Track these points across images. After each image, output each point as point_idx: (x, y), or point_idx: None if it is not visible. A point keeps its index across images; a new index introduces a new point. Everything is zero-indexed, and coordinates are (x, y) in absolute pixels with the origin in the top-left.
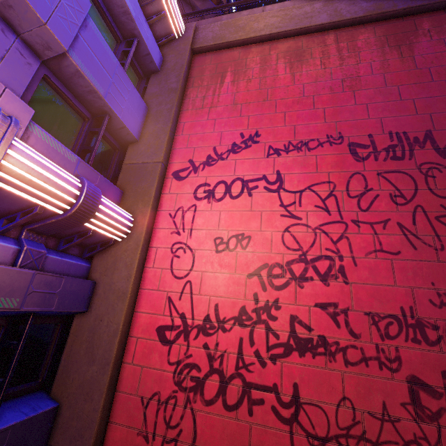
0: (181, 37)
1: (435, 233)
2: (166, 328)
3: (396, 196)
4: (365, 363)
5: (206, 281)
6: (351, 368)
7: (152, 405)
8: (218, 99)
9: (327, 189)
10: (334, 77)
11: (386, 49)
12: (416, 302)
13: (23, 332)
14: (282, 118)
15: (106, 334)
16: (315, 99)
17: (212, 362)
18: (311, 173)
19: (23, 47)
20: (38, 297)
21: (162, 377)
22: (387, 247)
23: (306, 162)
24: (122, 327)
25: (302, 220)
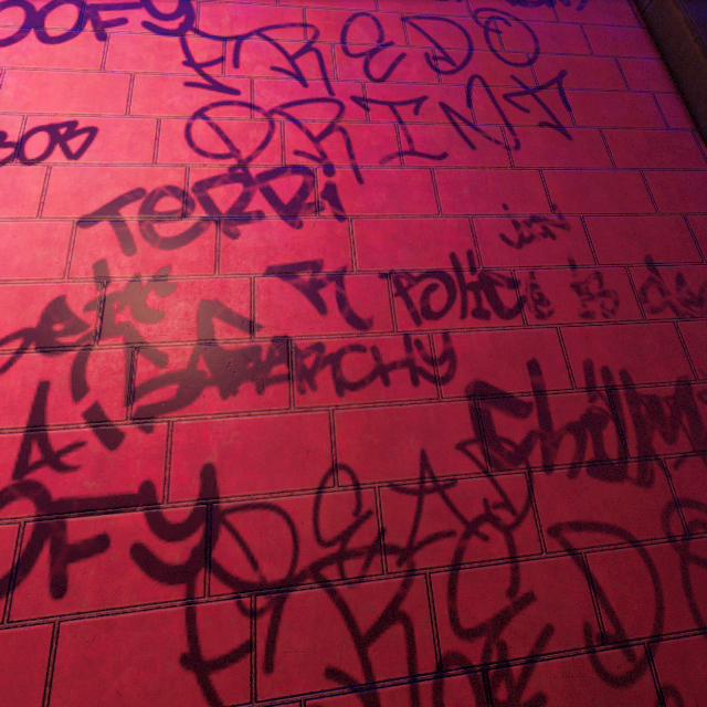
0: None
1: (505, 121)
2: None
3: (436, 58)
4: (383, 378)
5: None
6: (352, 396)
7: None
8: None
9: (301, 38)
10: None
11: None
12: (478, 241)
13: None
14: None
15: None
16: None
17: None
18: (265, 4)
19: None
20: None
21: None
22: (422, 145)
23: None
24: None
25: (241, 95)
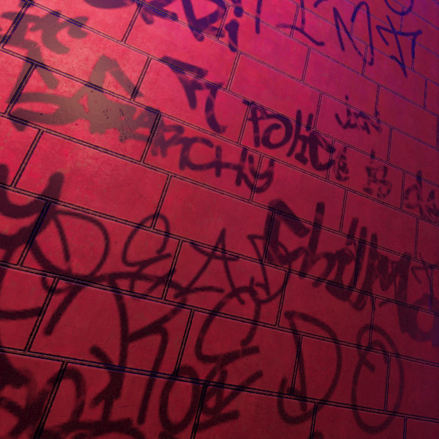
0: None
1: (370, 42)
2: None
3: None
4: (216, 170)
5: None
6: (189, 172)
7: None
8: None
9: None
10: None
11: None
12: (320, 111)
13: None
14: None
15: None
16: None
17: None
18: None
19: None
20: None
21: None
22: (310, 29)
23: None
24: None
25: None
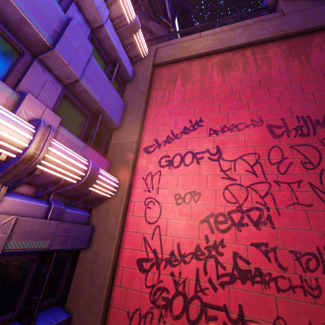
0: (146, 57)
1: None
2: (143, 260)
3: (305, 162)
4: (292, 290)
5: (170, 226)
6: (282, 293)
7: (135, 318)
8: (172, 97)
9: (254, 158)
10: (253, 79)
11: (289, 58)
12: None
13: (50, 263)
14: (218, 109)
15: (102, 264)
16: (240, 94)
17: (177, 286)
18: (241, 147)
19: (54, 79)
20: (60, 239)
21: (142, 297)
22: (302, 200)
23: (237, 139)
24: (113, 259)
25: (237, 181)
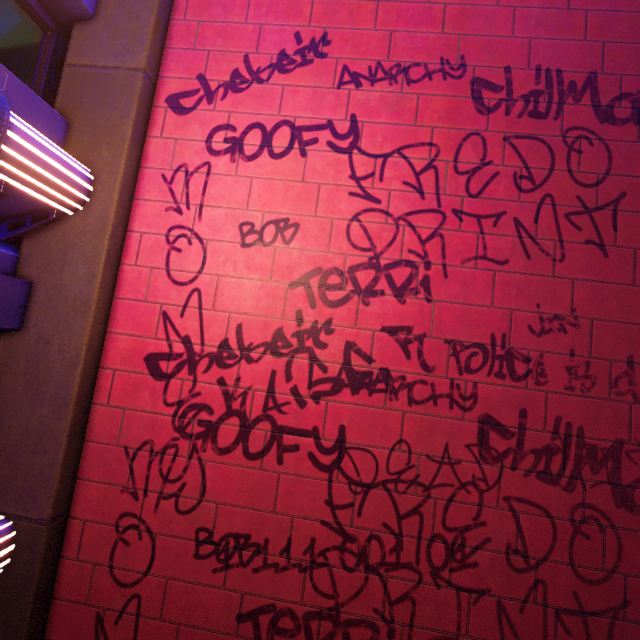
0: None
1: (559, 237)
2: (161, 357)
3: (522, 177)
4: (434, 401)
5: (225, 291)
6: (415, 407)
7: (141, 457)
8: None
9: (426, 157)
10: None
11: None
12: (512, 328)
13: None
14: (372, 13)
15: (60, 364)
16: None
17: (231, 401)
18: (406, 125)
19: None
20: None
21: (156, 422)
22: (492, 252)
23: (401, 104)
24: (85, 353)
25: (381, 204)
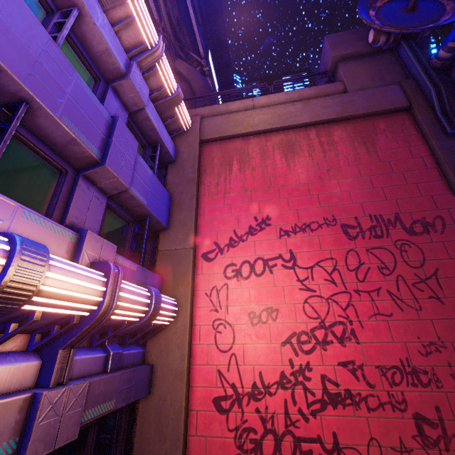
0: (189, 129)
1: (413, 296)
2: (221, 399)
3: (382, 268)
4: (382, 407)
5: (248, 352)
6: (373, 413)
7: None
8: (230, 185)
9: (331, 265)
10: (321, 167)
11: (356, 145)
12: (409, 353)
13: (114, 426)
14: (286, 203)
15: (172, 413)
16: (309, 186)
17: (265, 423)
18: (317, 251)
19: (98, 193)
20: (124, 393)
21: (225, 443)
22: (382, 310)
23: (311, 241)
24: (184, 404)
25: (316, 292)
